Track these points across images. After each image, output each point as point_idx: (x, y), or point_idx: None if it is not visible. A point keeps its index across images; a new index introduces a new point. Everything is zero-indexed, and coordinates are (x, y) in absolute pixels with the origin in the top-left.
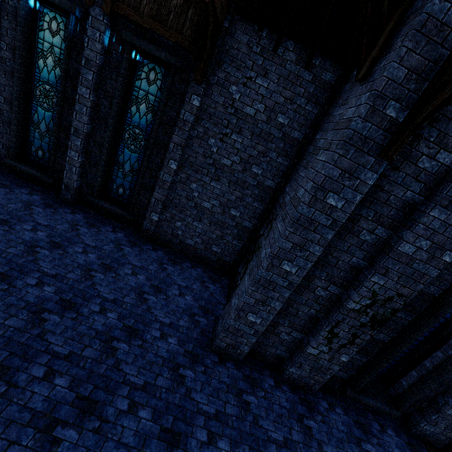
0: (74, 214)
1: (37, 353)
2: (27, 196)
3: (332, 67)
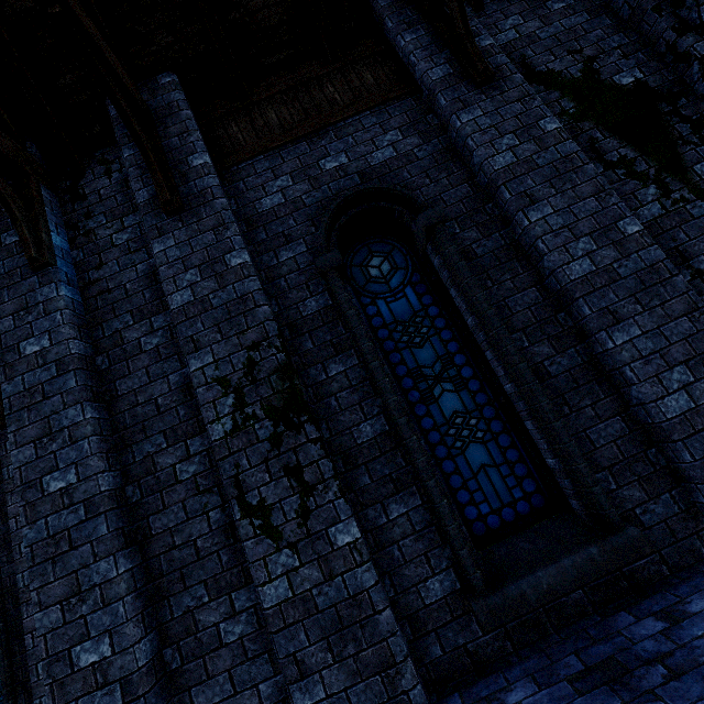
0: None
1: None
2: None
3: None
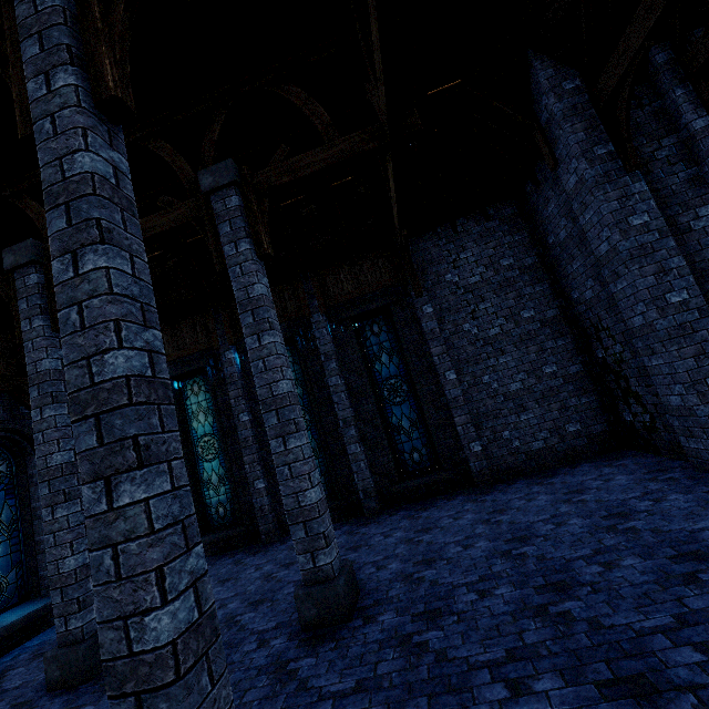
0: (395, 514)
1: (565, 565)
2: (338, 531)
3: (505, 205)
